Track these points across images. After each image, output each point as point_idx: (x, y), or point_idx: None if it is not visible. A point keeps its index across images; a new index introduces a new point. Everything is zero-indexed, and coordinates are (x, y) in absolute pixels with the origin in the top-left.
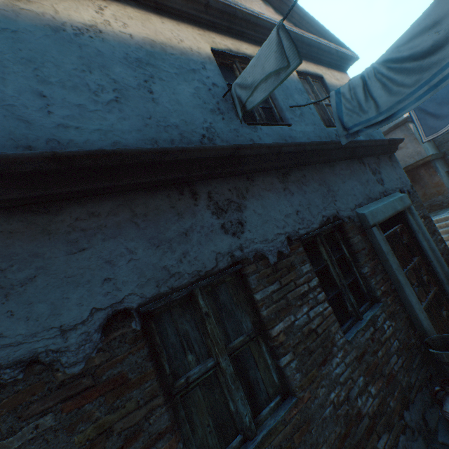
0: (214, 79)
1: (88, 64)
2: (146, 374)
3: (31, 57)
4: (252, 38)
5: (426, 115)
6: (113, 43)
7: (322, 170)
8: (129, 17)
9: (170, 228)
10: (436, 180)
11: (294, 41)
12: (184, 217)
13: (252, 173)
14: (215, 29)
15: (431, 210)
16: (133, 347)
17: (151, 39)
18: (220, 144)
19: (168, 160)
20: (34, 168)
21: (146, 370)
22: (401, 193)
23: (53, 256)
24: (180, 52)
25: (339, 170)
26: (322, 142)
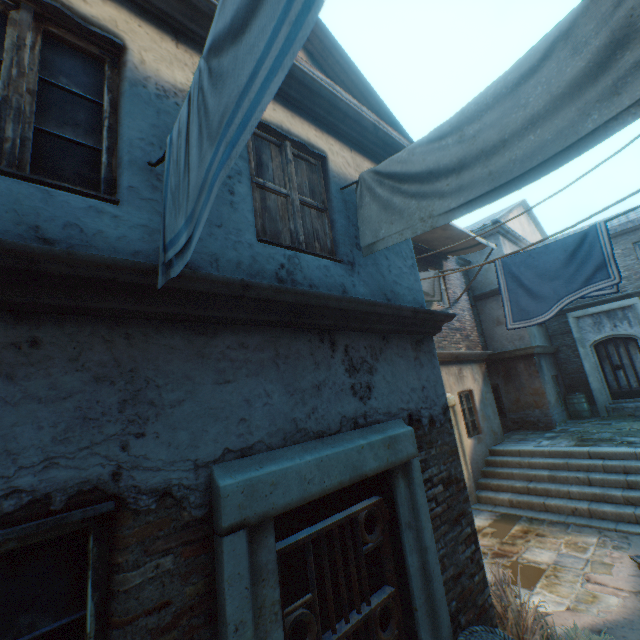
0: None
1: None
2: None
3: None
4: None
5: (520, 287)
6: None
7: (152, 337)
8: None
9: None
10: (536, 385)
11: None
12: None
13: None
14: None
15: (522, 427)
16: None
17: None
18: None
19: None
20: None
21: None
22: (405, 426)
23: None
24: None
25: (228, 348)
26: (143, 266)
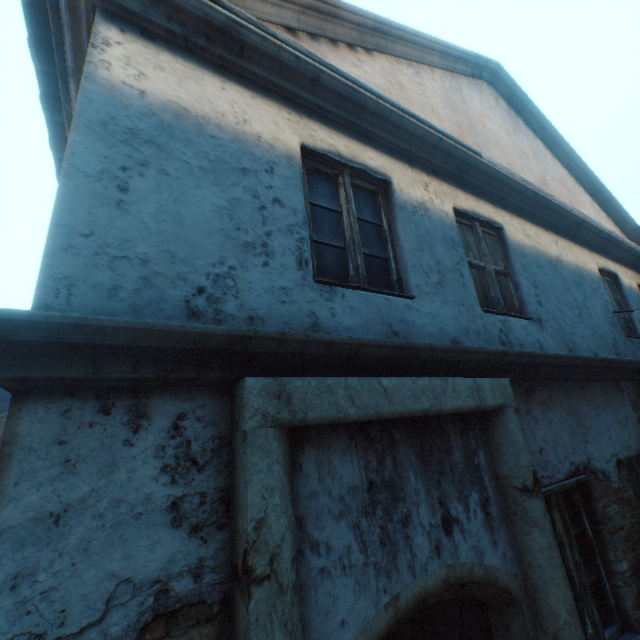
0: (604, 296)
1: (564, 287)
2: (636, 504)
3: (550, 284)
4: (611, 255)
5: None
6: (566, 270)
7: None
8: (564, 247)
9: (619, 413)
10: None
11: (636, 258)
12: (622, 407)
13: (639, 381)
14: (593, 249)
15: None
16: (628, 484)
17: (575, 264)
18: (620, 353)
19: (623, 367)
20: (594, 365)
21: (635, 501)
22: None
23: (591, 415)
24: (587, 274)
25: None
26: None
